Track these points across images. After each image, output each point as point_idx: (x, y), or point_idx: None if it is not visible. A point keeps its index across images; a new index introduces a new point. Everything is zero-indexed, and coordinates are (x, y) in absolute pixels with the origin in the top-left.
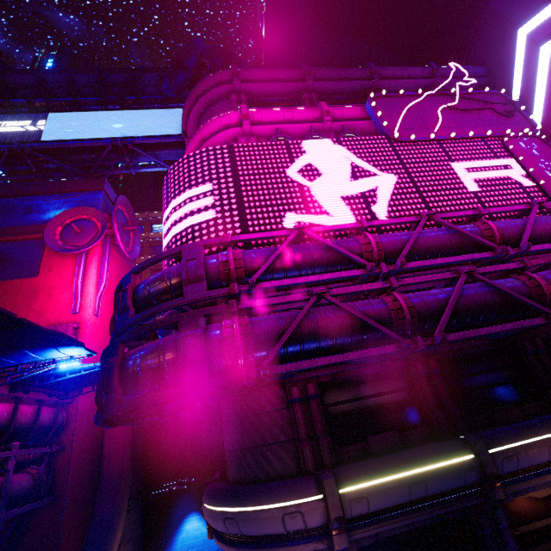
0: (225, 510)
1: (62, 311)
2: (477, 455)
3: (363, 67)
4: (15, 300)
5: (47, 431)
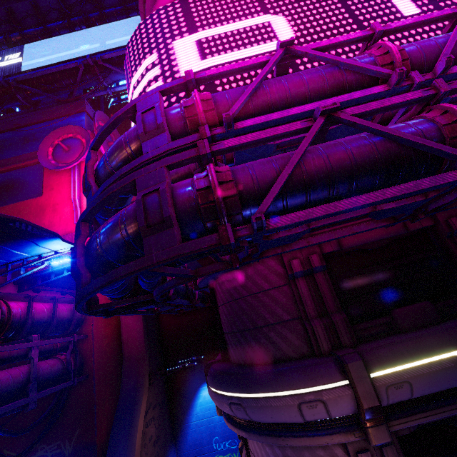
0: (230, 395)
1: (67, 223)
2: None
3: None
4: (28, 218)
5: (68, 324)
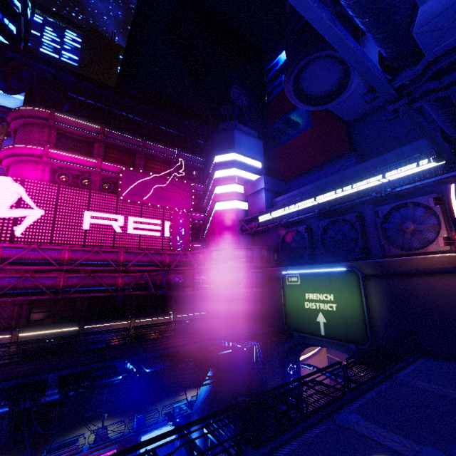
0: None
1: None
2: (79, 327)
3: (139, 139)
4: None
5: None
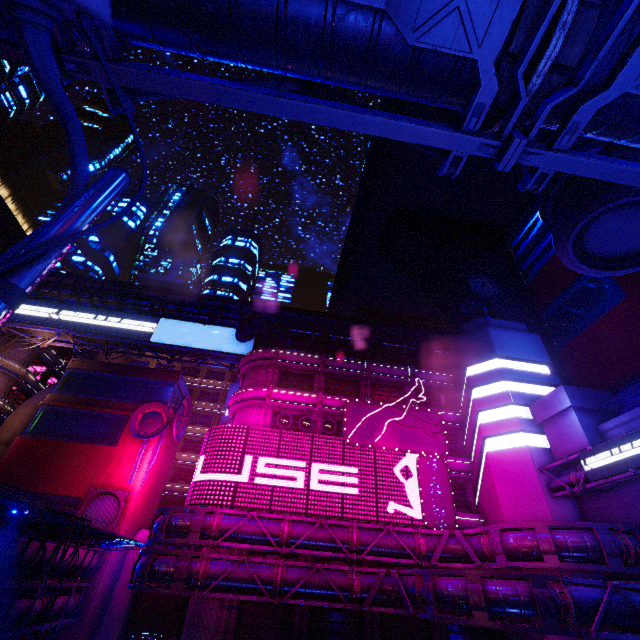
0: None
1: (123, 478)
2: None
3: (362, 362)
4: (98, 462)
5: (91, 570)
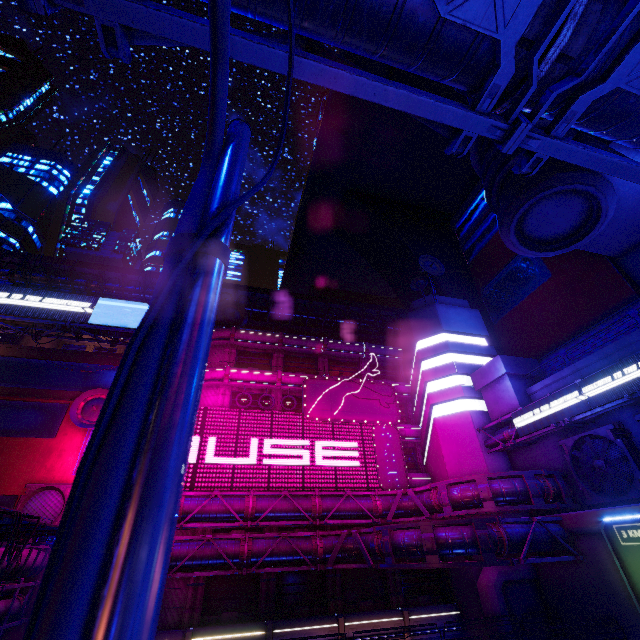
0: None
1: (66, 471)
2: (266, 632)
3: (320, 340)
4: (34, 456)
5: (36, 569)
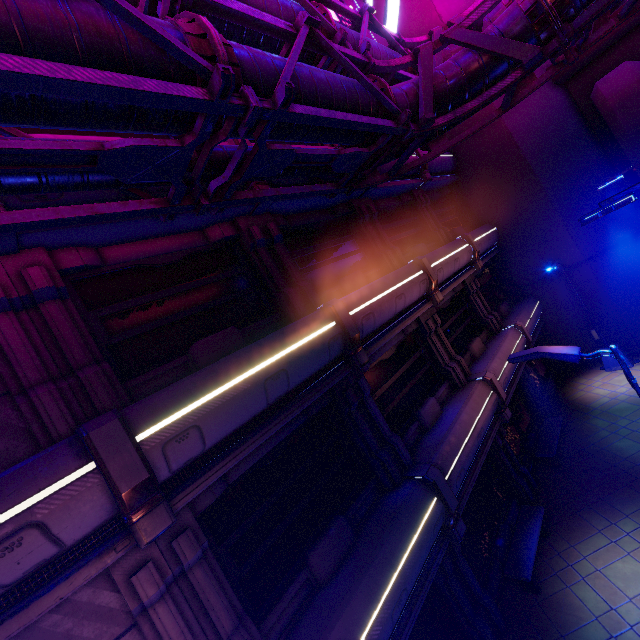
0: None
1: None
2: (339, 319)
3: None
4: None
5: None
